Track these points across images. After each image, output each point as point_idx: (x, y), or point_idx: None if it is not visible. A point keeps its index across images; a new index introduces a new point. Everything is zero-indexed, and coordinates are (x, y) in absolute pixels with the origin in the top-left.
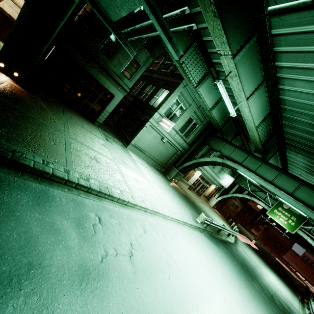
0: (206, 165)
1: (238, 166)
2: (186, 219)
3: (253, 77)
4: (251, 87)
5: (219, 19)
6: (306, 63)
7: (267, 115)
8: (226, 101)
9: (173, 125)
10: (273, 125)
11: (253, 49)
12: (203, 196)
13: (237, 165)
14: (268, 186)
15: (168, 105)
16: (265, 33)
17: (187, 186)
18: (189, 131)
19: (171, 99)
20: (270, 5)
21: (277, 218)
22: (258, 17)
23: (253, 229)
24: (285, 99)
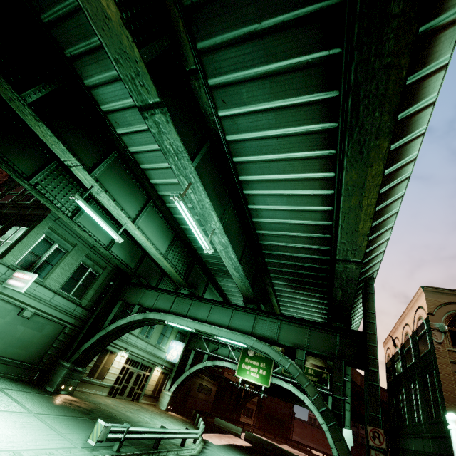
0: (124, 333)
1: (165, 314)
2: (55, 454)
3: (132, 195)
4: (135, 206)
5: (44, 123)
6: (172, 178)
7: (172, 239)
8: (100, 222)
9: (35, 278)
10: (187, 251)
11: (119, 165)
12: (145, 398)
13: (163, 314)
14: (203, 327)
15: (26, 249)
16: (125, 151)
17: (104, 390)
18: (82, 286)
19: (31, 239)
20: (114, 125)
21: (249, 375)
22: (110, 136)
23: (245, 417)
24: (179, 218)
